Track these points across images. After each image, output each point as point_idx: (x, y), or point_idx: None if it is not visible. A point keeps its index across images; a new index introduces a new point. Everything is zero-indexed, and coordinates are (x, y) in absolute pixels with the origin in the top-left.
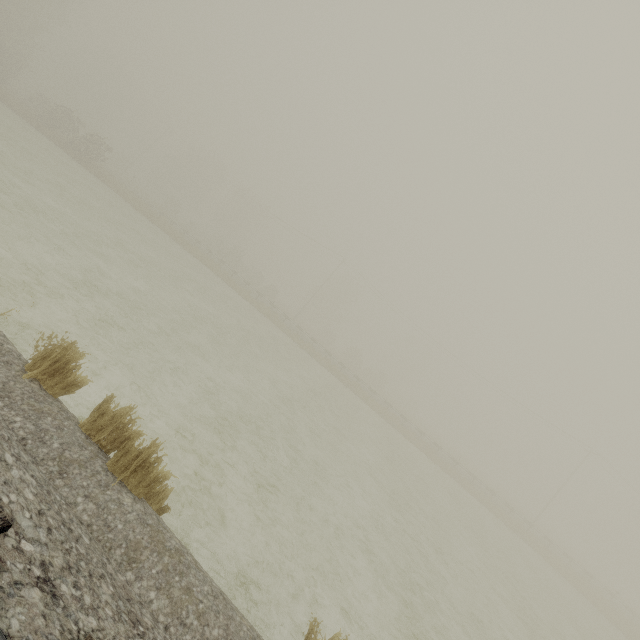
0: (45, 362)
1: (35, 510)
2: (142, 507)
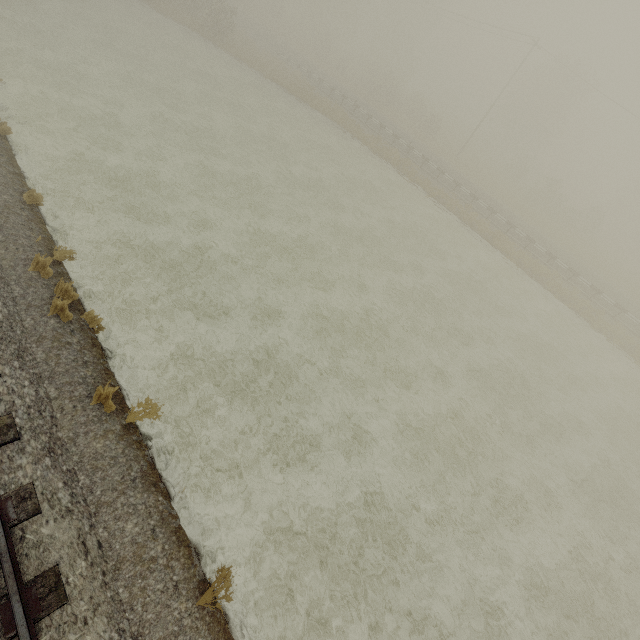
0: (32, 264)
1: (0, 321)
2: (61, 325)
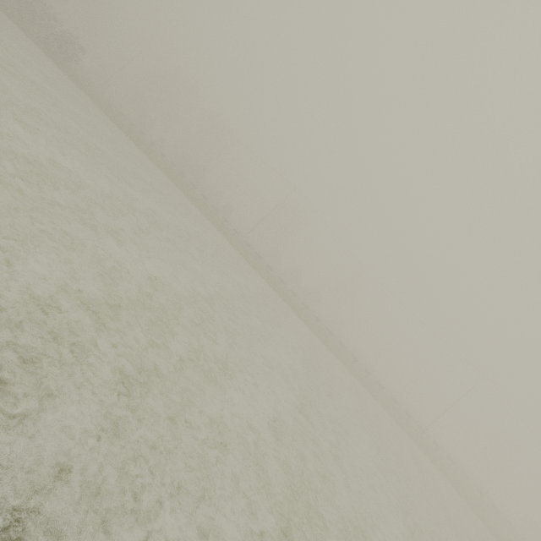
0: None
1: None
2: None
